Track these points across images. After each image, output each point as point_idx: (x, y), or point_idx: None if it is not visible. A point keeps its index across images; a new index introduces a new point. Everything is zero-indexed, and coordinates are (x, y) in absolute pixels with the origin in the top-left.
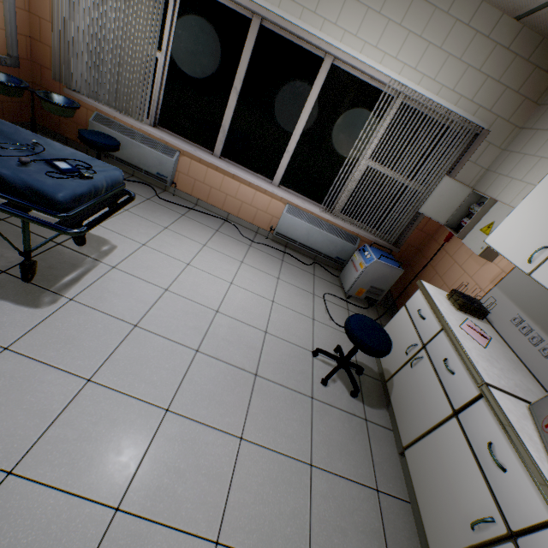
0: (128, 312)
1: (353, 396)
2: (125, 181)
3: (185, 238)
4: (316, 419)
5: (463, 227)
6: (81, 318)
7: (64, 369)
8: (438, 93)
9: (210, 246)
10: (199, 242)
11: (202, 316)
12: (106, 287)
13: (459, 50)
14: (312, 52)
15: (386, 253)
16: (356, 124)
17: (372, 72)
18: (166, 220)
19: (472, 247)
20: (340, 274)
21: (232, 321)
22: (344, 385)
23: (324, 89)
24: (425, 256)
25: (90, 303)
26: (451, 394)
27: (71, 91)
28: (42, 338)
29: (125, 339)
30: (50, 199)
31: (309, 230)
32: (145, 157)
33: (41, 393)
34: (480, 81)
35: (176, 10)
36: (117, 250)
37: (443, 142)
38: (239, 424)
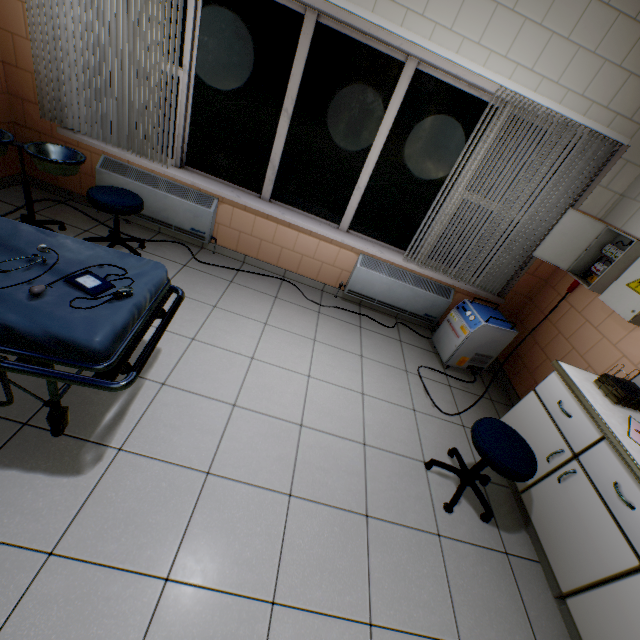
0: (194, 454)
1: (485, 521)
2: (151, 243)
3: (240, 317)
4: (450, 568)
5: (598, 277)
6: (138, 477)
7: (132, 569)
8: (562, 101)
9: (272, 323)
10: (258, 321)
11: (285, 437)
12: (160, 418)
13: (593, 39)
14: (388, 55)
15: (491, 309)
16: (448, 146)
17: (472, 78)
18: (212, 294)
19: (616, 309)
20: (432, 337)
21: (322, 437)
22: (471, 505)
23: (405, 103)
24: (538, 307)
25: (144, 450)
26: (633, 537)
27: (67, 130)
28: (94, 524)
29: (199, 498)
30: (85, 349)
31: (390, 285)
32: (175, 210)
33: (110, 618)
34: (620, 81)
35: (199, 9)
36: (162, 355)
37: (562, 162)
38: (363, 601)
